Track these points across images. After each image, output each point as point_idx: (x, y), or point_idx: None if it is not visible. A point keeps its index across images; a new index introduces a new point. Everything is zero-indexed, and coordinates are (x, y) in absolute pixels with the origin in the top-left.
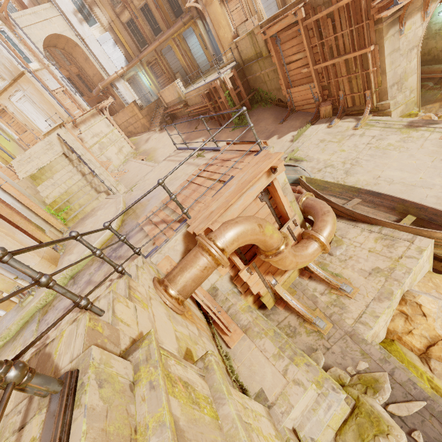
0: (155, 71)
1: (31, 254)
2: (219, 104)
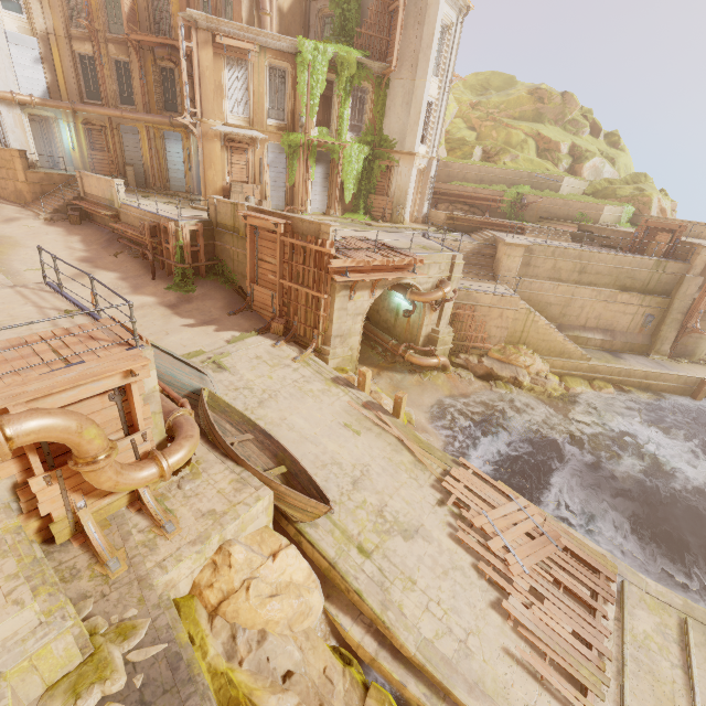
0: (93, 138)
1: None
2: (163, 248)
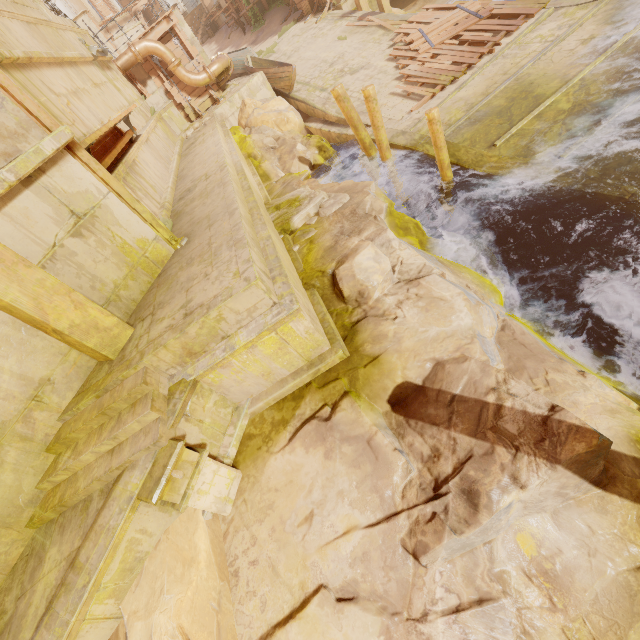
0: None
1: None
2: (238, 4)
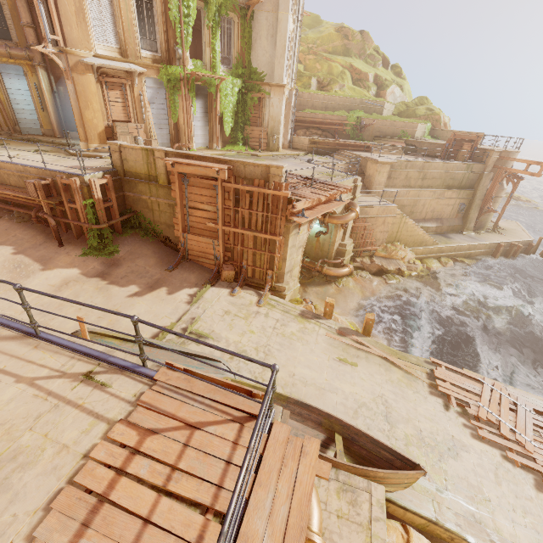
0: None
1: None
2: (66, 209)
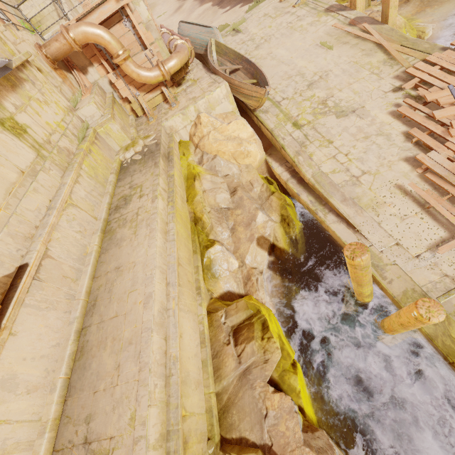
0: None
1: None
2: None
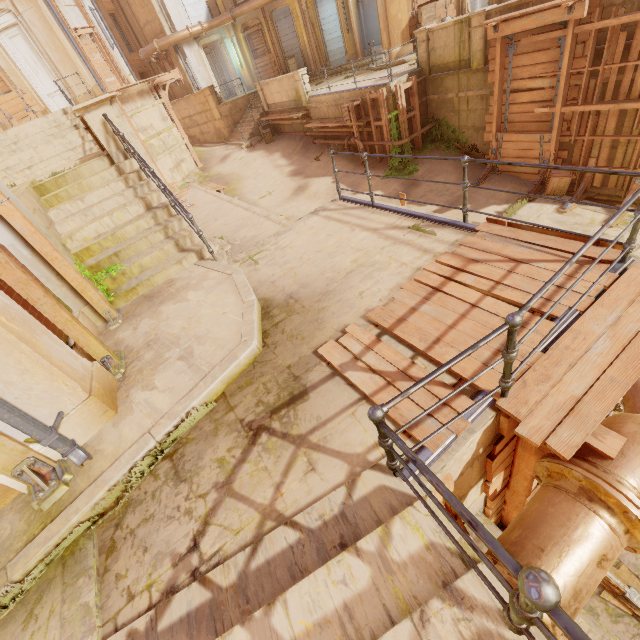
0: (253, 44)
1: (69, 385)
2: (372, 129)
